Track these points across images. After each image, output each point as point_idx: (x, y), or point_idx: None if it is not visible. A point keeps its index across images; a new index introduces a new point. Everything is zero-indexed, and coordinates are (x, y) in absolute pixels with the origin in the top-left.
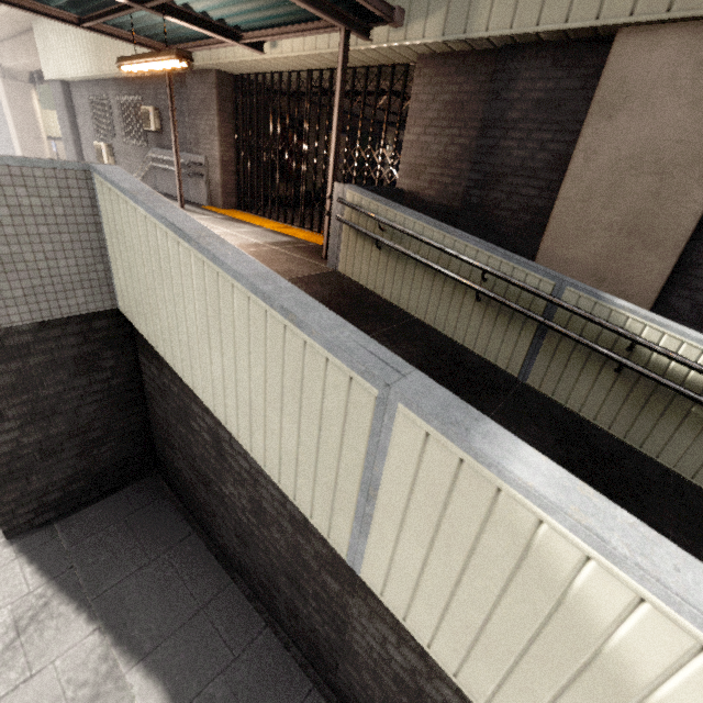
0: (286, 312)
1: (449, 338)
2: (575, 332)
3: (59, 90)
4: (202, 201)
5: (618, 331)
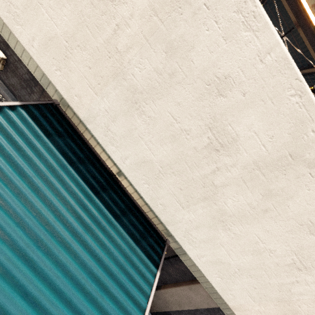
0: None
1: None
2: None
3: None
4: None
5: None
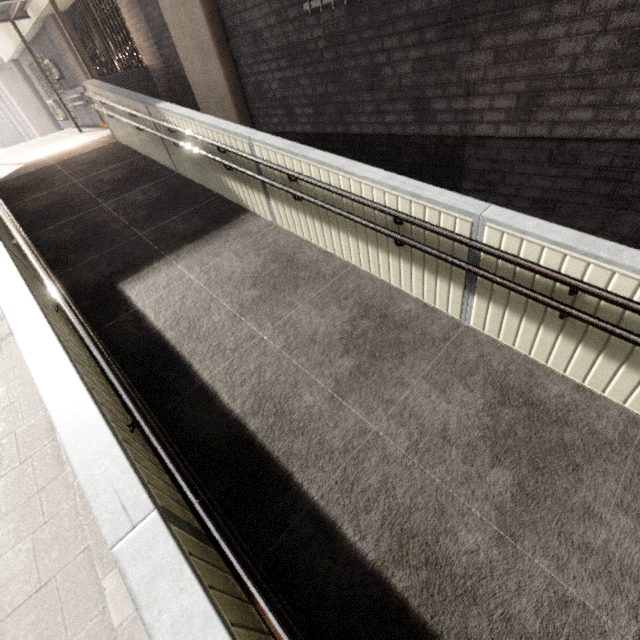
0: None
1: (155, 161)
2: (164, 132)
3: (15, 68)
4: (100, 122)
5: (159, 123)
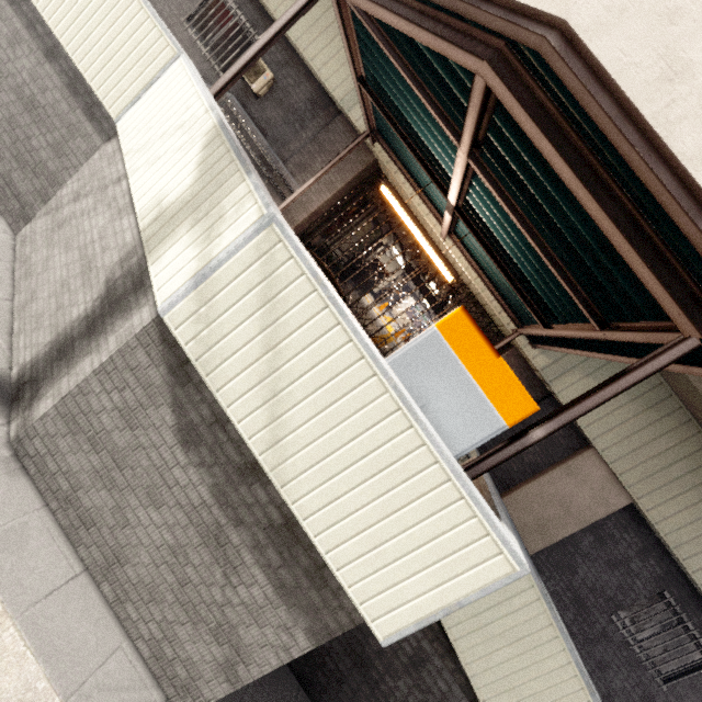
0: (589, 685)
1: None
2: None
3: None
4: None
5: None
